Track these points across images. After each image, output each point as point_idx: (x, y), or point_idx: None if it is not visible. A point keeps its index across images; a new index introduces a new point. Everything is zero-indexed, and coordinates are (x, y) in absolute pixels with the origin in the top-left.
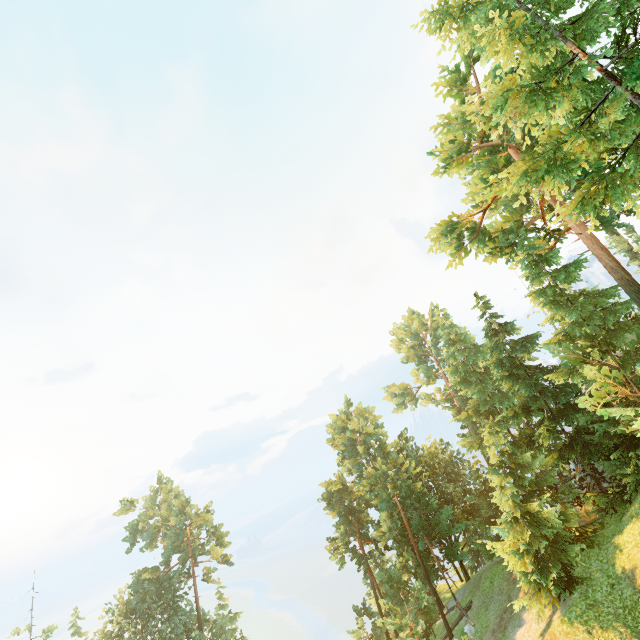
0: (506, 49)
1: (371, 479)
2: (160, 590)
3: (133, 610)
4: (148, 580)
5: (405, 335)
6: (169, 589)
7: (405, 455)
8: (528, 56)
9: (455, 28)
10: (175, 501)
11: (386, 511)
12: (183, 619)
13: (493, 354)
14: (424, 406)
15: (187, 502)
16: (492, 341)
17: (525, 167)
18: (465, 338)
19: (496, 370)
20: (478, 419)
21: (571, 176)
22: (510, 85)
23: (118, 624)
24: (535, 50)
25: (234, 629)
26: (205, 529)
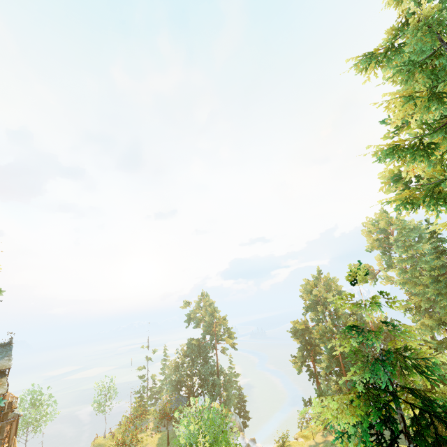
0: (401, 108)
1: (320, 332)
2: (200, 350)
3: (188, 355)
4: (194, 344)
5: (373, 229)
6: (204, 351)
7: (355, 319)
8: (424, 110)
9: (380, 66)
10: (209, 308)
11: (326, 355)
12: (210, 368)
13: (431, 272)
14: (383, 284)
15: (214, 310)
16: (435, 260)
17: (409, 194)
18: (418, 248)
19: (433, 284)
20: (417, 312)
21: (439, 212)
22: (396, 141)
23: (181, 359)
24: (428, 108)
25: (236, 381)
26: (223, 327)
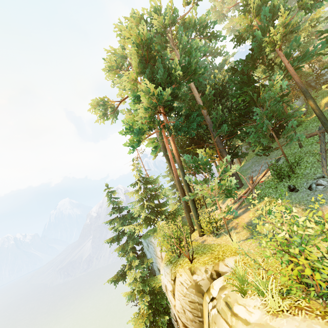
0: None
1: None
2: None
3: None
4: None
5: None
6: None
7: None
8: None
9: None
10: None
11: None
12: None
13: None
14: None
15: None
16: None
17: None
18: None
19: None
20: None
21: None
22: None
23: None
24: None
25: None
26: None
